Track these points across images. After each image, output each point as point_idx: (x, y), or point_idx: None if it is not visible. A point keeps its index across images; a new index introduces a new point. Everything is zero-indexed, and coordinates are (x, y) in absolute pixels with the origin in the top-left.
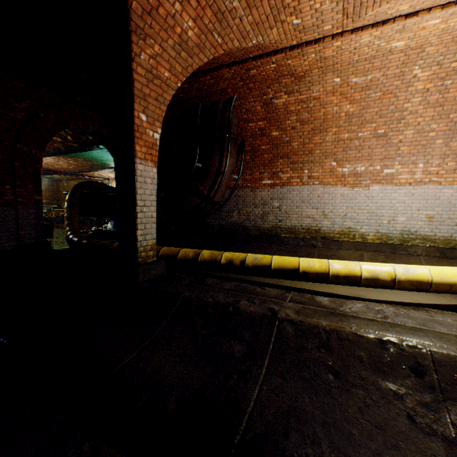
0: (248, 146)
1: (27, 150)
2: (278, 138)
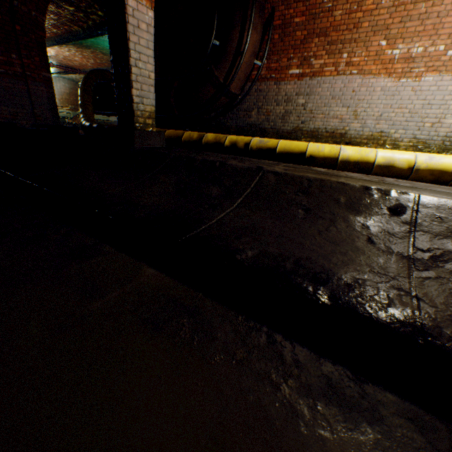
0: (278, 18)
1: (26, 10)
2: (318, 5)
